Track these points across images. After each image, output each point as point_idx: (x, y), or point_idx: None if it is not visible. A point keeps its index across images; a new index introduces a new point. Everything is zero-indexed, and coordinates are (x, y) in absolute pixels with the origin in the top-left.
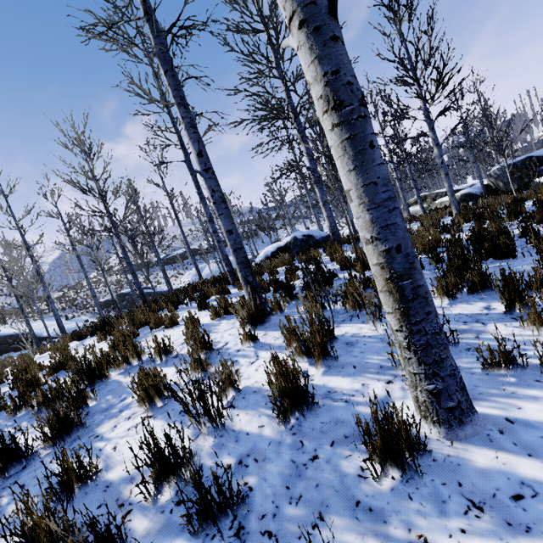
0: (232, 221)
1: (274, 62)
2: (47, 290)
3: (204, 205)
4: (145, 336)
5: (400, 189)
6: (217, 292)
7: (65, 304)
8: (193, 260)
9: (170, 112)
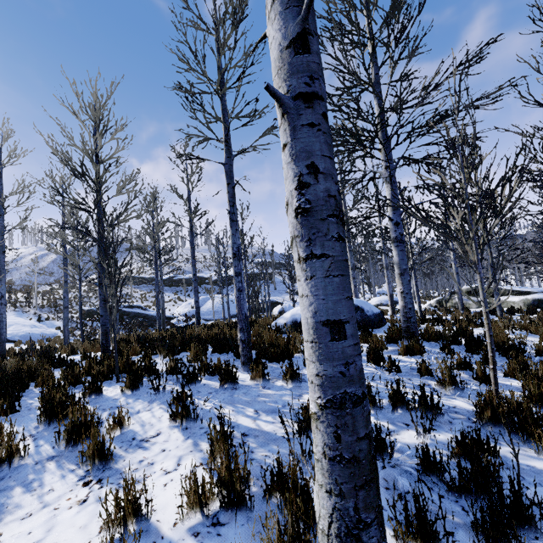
0: (346, 290)
1: (372, 79)
2: (4, 287)
3: (234, 231)
4: (30, 473)
5: (455, 273)
6: (215, 370)
7: (47, 301)
8: (195, 298)
9: (224, 96)
